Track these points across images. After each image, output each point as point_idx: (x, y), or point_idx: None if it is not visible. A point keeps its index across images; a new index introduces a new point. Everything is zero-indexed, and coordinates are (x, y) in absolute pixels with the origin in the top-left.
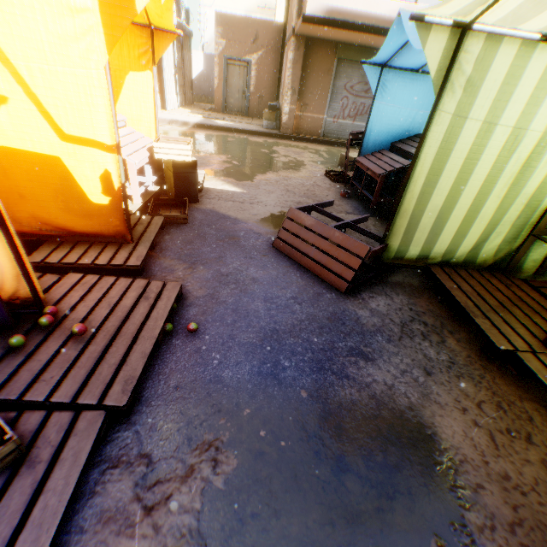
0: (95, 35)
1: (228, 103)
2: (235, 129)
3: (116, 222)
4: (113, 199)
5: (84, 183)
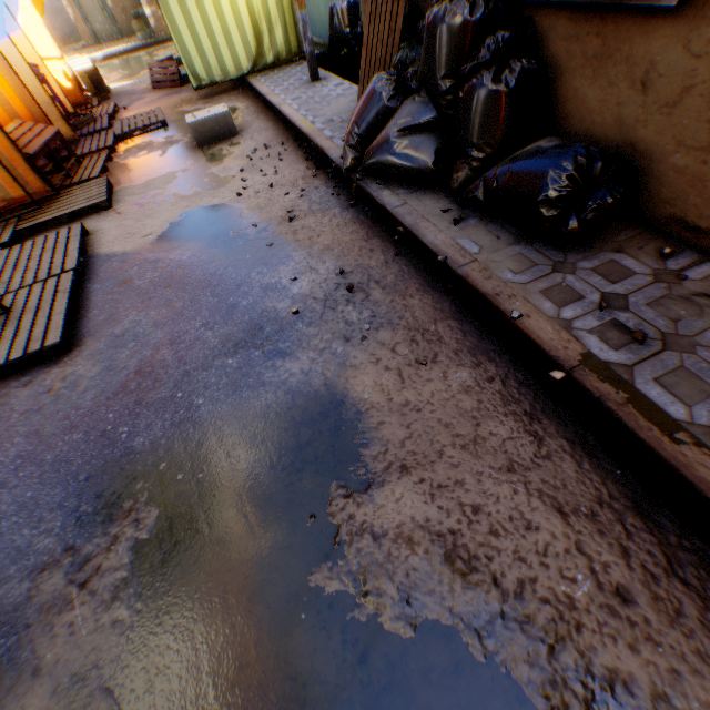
0: (36, 15)
1: (97, 33)
2: (117, 55)
3: (80, 97)
4: (73, 85)
5: (60, 80)
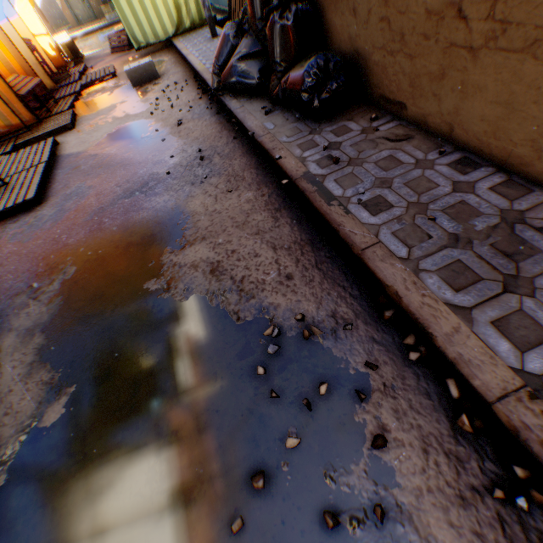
0: (28, 5)
1: (79, 17)
2: (92, 32)
3: (62, 62)
4: (57, 53)
5: (47, 50)
